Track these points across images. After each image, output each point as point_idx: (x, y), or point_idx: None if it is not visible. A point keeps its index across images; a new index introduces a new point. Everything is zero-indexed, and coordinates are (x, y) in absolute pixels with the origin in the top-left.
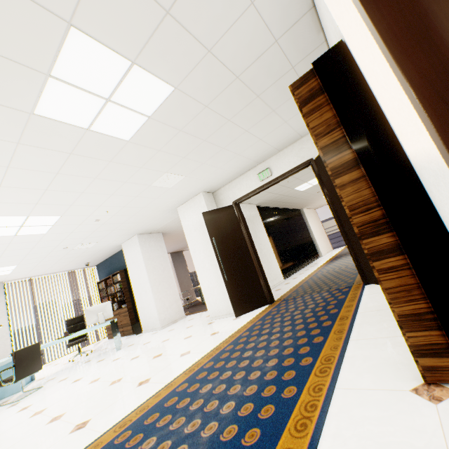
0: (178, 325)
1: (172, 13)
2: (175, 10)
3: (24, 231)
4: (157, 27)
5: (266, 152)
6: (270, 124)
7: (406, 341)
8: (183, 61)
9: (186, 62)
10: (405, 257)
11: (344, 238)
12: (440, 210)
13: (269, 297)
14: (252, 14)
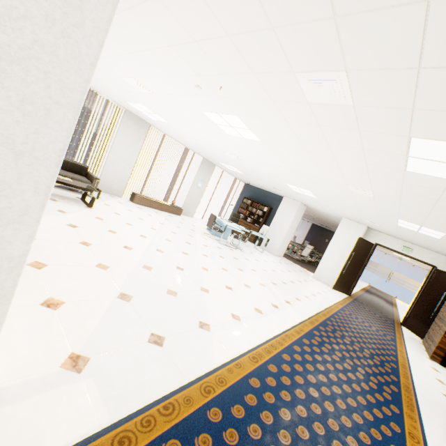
0: (286, 262)
1: None
2: None
3: (294, 189)
4: None
5: (420, 245)
6: (442, 249)
7: (434, 350)
8: None
9: None
10: None
11: (411, 304)
12: None
13: (350, 292)
14: None
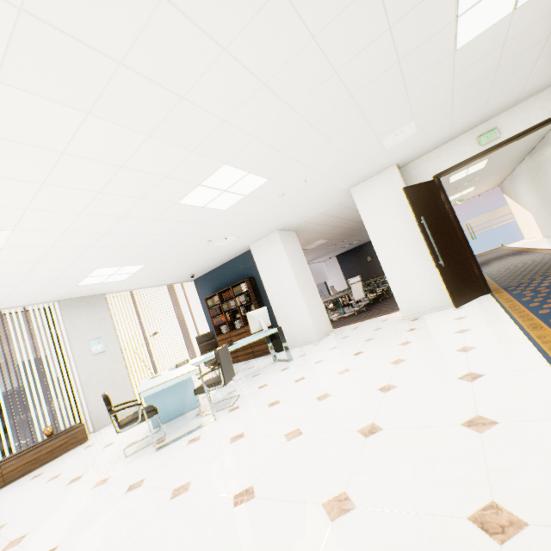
0: (344, 334)
1: None
2: None
3: (215, 202)
4: None
5: (504, 105)
6: None
7: None
8: None
9: None
10: None
11: None
12: None
13: (485, 286)
14: None
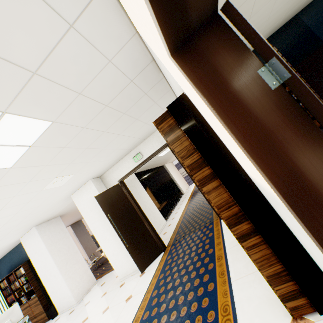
0: (92, 294)
1: (39, 73)
2: (41, 71)
3: None
4: (25, 84)
5: (135, 142)
6: (136, 127)
7: (276, 293)
8: (57, 103)
9: (60, 103)
10: (260, 236)
11: (201, 191)
12: (275, 207)
13: (161, 246)
14: (111, 67)
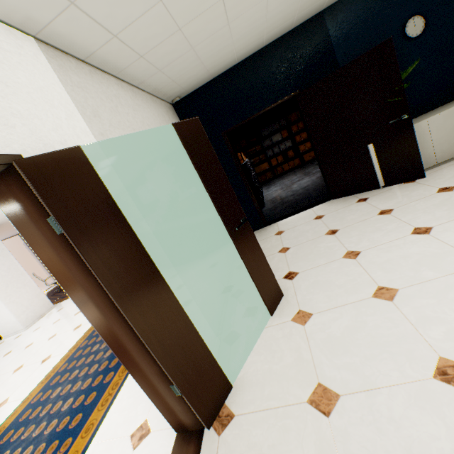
0: (45, 320)
1: None
2: None
3: None
4: None
5: None
6: None
7: None
8: None
9: None
10: None
11: None
12: None
13: None
14: None
